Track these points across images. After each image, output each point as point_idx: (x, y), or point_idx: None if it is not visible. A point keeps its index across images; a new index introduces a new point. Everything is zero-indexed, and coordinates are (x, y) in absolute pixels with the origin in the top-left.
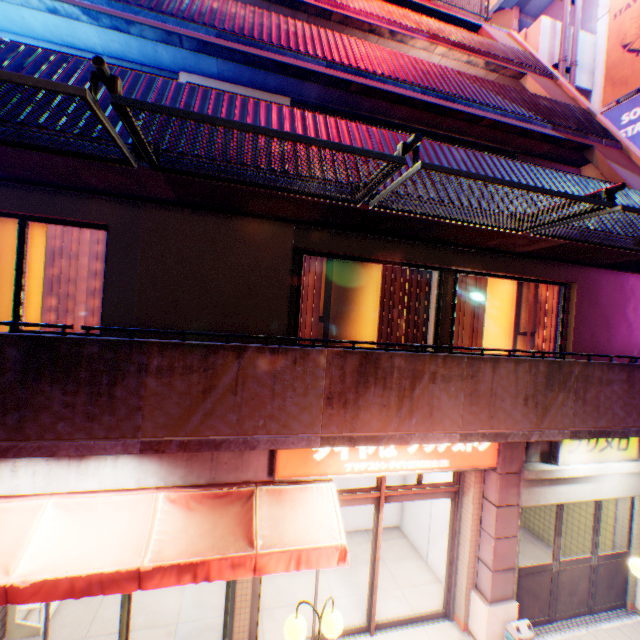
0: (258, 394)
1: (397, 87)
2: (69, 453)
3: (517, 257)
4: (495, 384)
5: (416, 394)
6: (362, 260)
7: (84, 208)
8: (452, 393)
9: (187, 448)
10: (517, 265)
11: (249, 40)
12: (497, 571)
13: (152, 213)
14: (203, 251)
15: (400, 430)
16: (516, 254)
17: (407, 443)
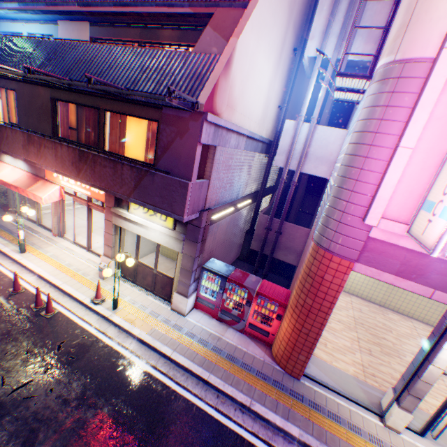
0: (12, 141)
1: (103, 6)
2: None
3: (127, 103)
4: (63, 154)
5: (42, 151)
6: (73, 104)
7: (12, 85)
8: (51, 154)
9: (4, 153)
10: (127, 108)
11: (55, 3)
12: (106, 245)
13: (22, 86)
14: (33, 99)
15: (40, 163)
16: (125, 102)
17: (43, 168)
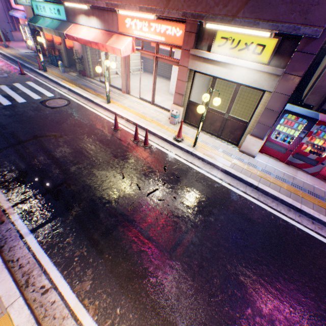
0: None
1: None
2: (72, 2)
3: None
4: None
5: None
6: None
7: None
8: None
9: (85, 3)
10: None
11: None
12: (176, 94)
13: None
14: None
15: (122, 3)
16: None
17: (125, 10)
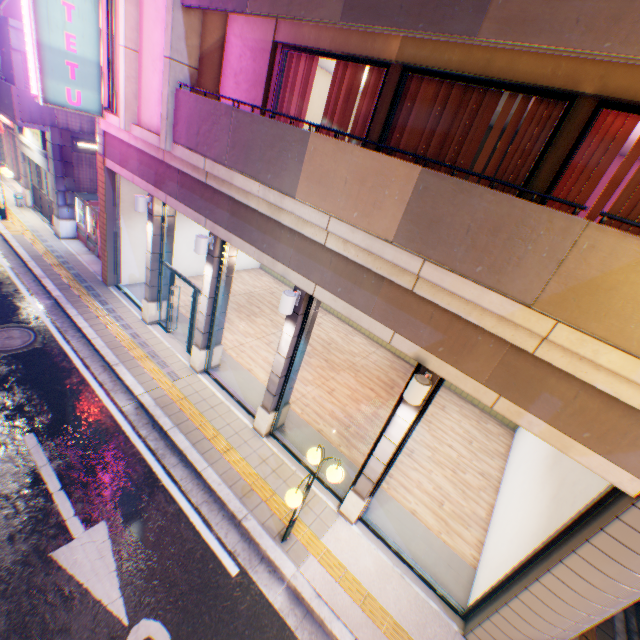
0: None
1: None
2: None
3: None
4: None
5: None
6: None
7: None
8: None
9: None
10: None
11: None
12: (23, 176)
13: None
14: None
15: None
16: None
17: None
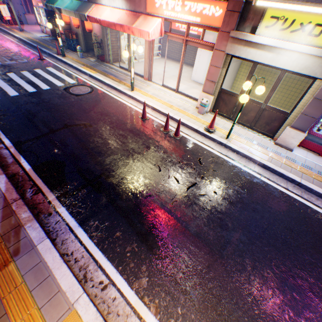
0: None
1: None
2: None
3: None
4: None
5: None
6: None
7: None
8: None
9: None
10: None
11: None
12: (208, 81)
13: None
14: None
15: None
16: None
17: None
